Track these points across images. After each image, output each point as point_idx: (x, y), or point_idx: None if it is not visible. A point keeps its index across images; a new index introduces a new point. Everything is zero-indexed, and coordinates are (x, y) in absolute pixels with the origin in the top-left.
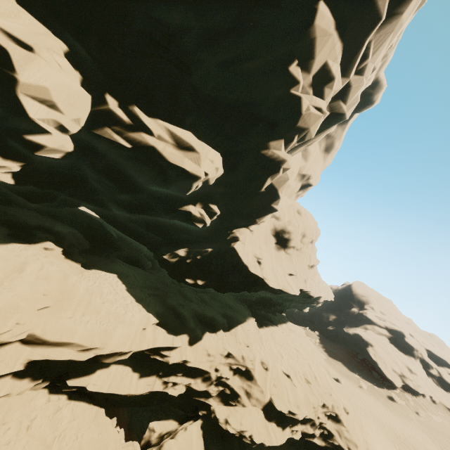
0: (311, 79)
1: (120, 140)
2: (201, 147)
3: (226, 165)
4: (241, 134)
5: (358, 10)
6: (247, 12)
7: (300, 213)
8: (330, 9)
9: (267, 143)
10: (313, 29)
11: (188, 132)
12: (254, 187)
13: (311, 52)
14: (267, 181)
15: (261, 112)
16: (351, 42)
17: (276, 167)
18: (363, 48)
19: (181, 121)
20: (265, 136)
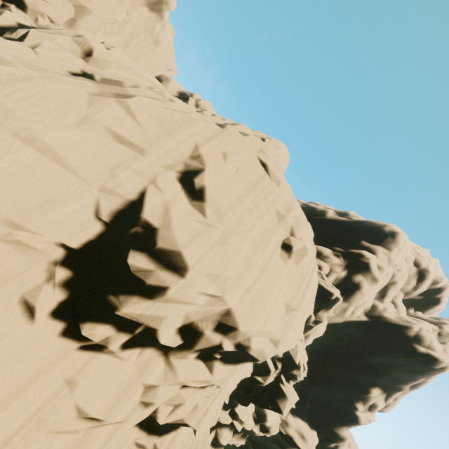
0: (368, 406)
1: (282, 430)
2: (312, 438)
3: (316, 431)
4: (328, 421)
5: (394, 386)
6: (342, 384)
7: (350, 446)
8: (380, 387)
9: (340, 427)
10: (371, 395)
11: (306, 424)
12: (328, 443)
13: (369, 400)
14: (336, 444)
15: (340, 412)
16: (390, 392)
17: (343, 440)
18: (397, 395)
19: (302, 411)
20: (340, 424)
